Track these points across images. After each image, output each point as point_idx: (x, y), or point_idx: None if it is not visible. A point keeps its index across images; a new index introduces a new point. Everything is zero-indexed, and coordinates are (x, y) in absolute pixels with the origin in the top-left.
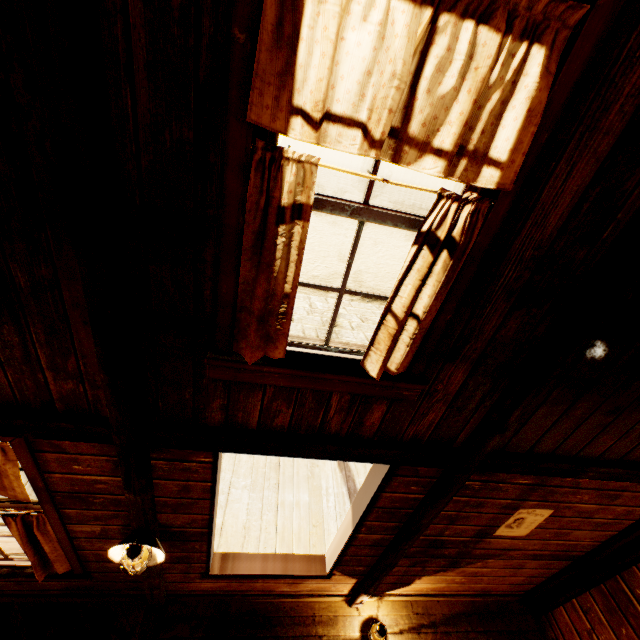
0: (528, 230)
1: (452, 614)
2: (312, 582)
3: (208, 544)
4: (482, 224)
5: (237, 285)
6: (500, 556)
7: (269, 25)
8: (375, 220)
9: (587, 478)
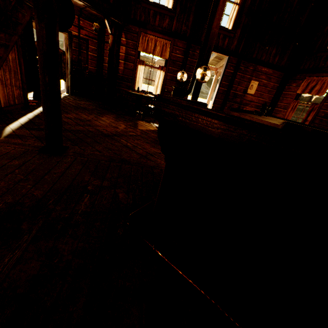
0: (246, 3)
1: None
2: None
3: None
4: (241, 2)
5: None
6: (249, 105)
7: None
8: (229, 1)
9: (262, 65)
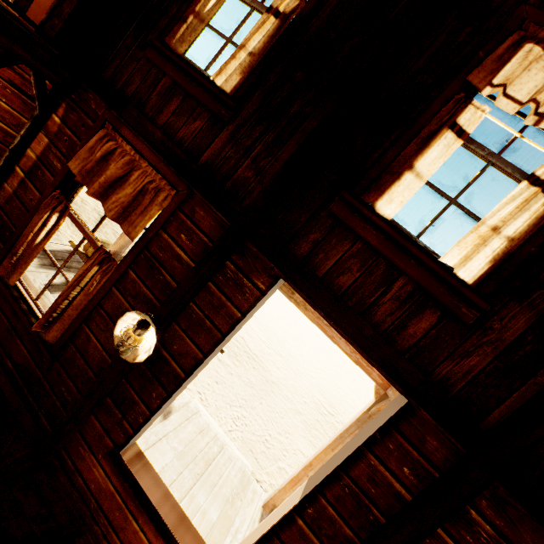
0: None
1: None
2: None
3: (164, 399)
4: None
5: (397, 156)
6: None
7: (497, 54)
8: (500, 164)
9: None
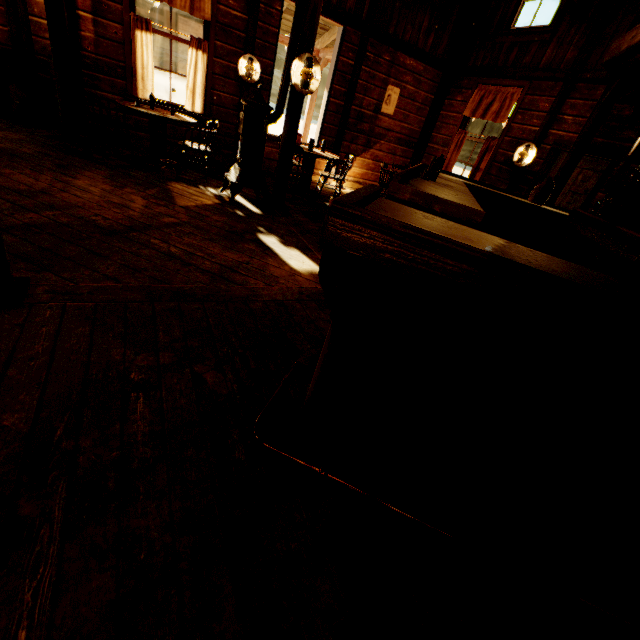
0: None
1: None
2: None
3: (269, 96)
4: None
5: None
6: (386, 138)
7: None
8: None
9: (406, 53)
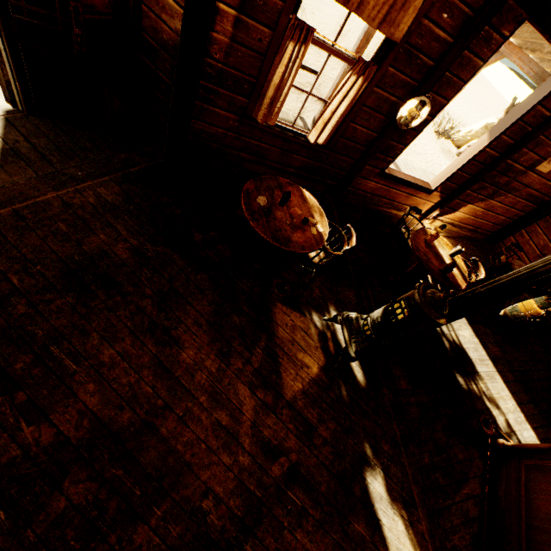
0: None
1: (459, 237)
2: (419, 197)
3: (415, 136)
4: None
5: None
6: (517, 192)
7: None
8: None
9: None
